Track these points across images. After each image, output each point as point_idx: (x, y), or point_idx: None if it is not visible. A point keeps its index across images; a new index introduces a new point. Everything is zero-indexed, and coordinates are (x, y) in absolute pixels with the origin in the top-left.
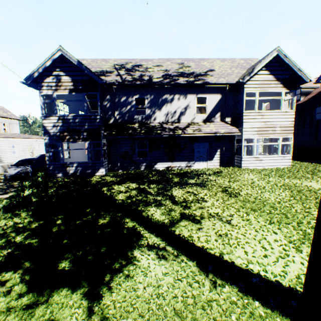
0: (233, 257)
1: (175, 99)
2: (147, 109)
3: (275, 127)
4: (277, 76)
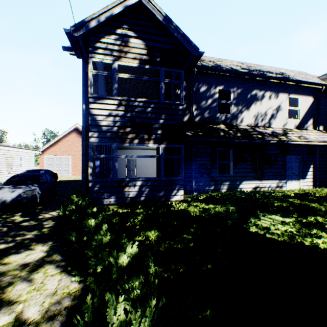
0: None
1: (266, 96)
2: (232, 105)
3: None
4: None
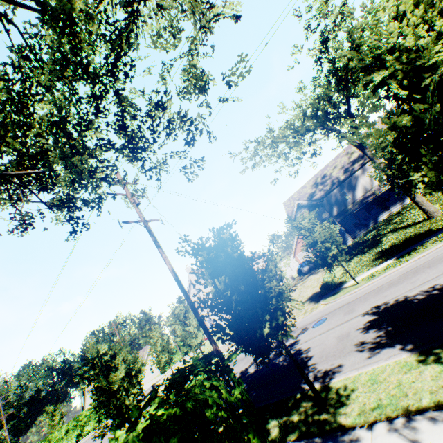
0: (415, 221)
1: (360, 178)
2: (348, 194)
3: None
4: None
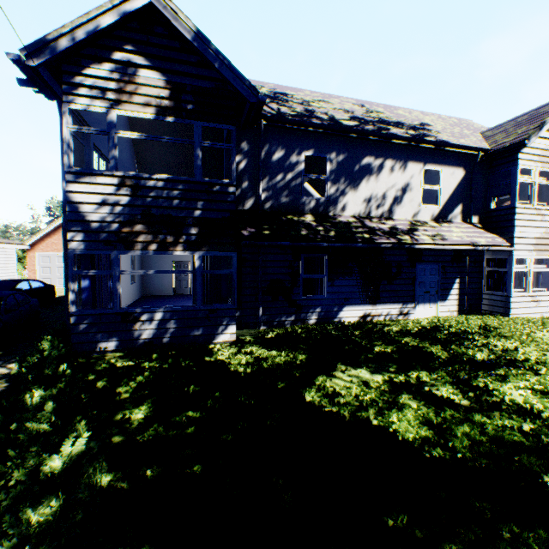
0: None
1: (386, 167)
2: (328, 183)
3: None
4: None
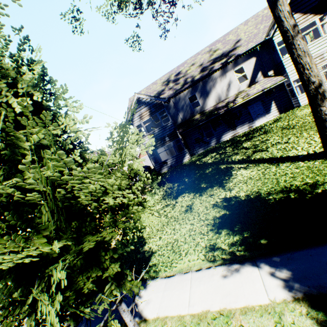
0: (289, 154)
1: (217, 82)
2: (199, 101)
3: (321, 55)
4: (303, 10)
